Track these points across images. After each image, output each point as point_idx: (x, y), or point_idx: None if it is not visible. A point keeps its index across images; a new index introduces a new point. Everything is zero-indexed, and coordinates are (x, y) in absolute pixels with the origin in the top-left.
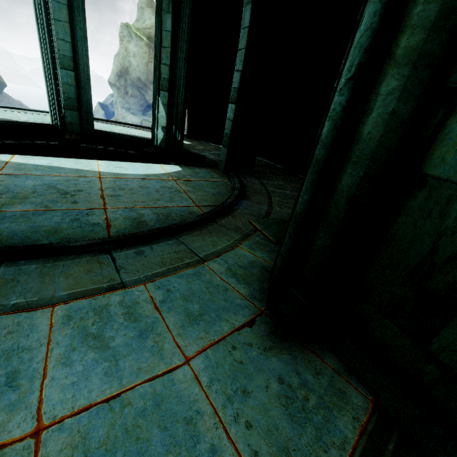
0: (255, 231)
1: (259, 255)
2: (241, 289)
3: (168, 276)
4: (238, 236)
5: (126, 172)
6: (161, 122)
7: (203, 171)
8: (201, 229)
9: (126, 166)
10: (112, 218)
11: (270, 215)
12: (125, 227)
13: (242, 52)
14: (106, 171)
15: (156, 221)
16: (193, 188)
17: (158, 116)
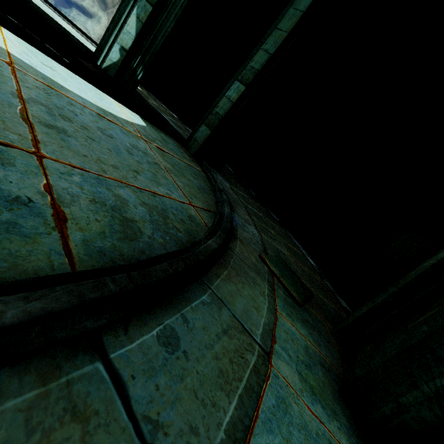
0: (272, 277)
1: (303, 333)
2: (340, 435)
3: (254, 433)
4: (266, 286)
5: (66, 85)
6: (124, 40)
7: (170, 141)
8: (225, 264)
9: (63, 73)
10: (63, 193)
11: (266, 246)
12: (100, 230)
13: (282, 34)
14: (25, 61)
15: (151, 224)
16: (174, 168)
17: (121, 27)
